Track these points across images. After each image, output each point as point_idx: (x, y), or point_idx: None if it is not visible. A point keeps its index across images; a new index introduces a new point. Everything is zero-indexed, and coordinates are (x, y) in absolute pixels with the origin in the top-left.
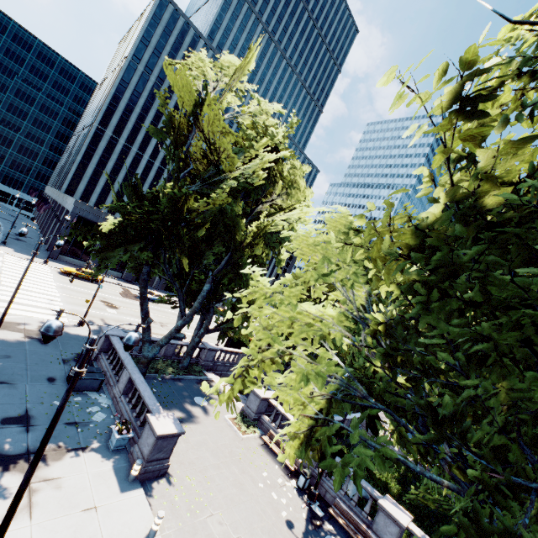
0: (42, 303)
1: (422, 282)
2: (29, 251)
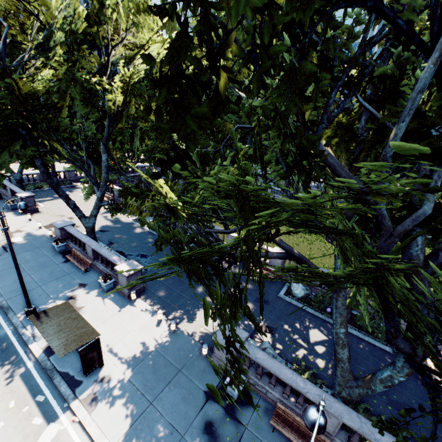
0: None
1: None
2: None
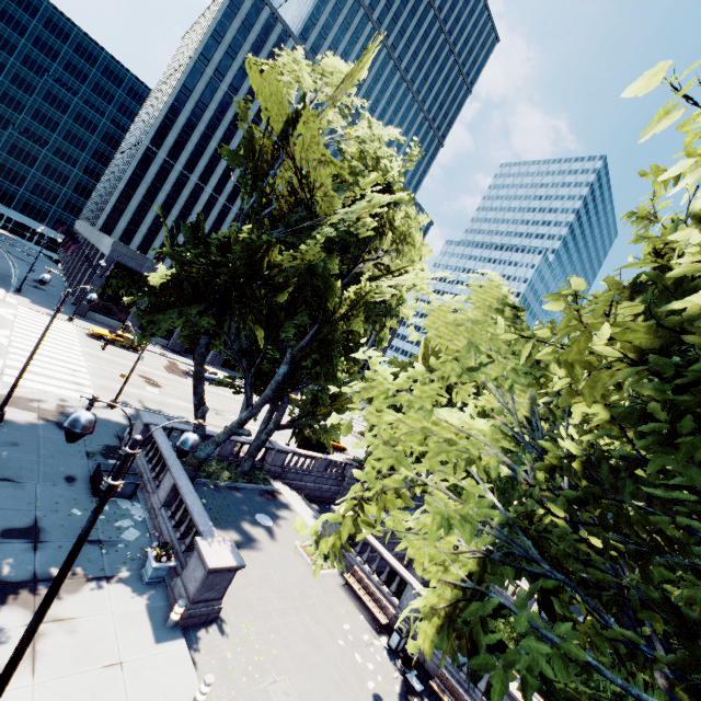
0: (63, 374)
1: (662, 406)
2: (50, 304)
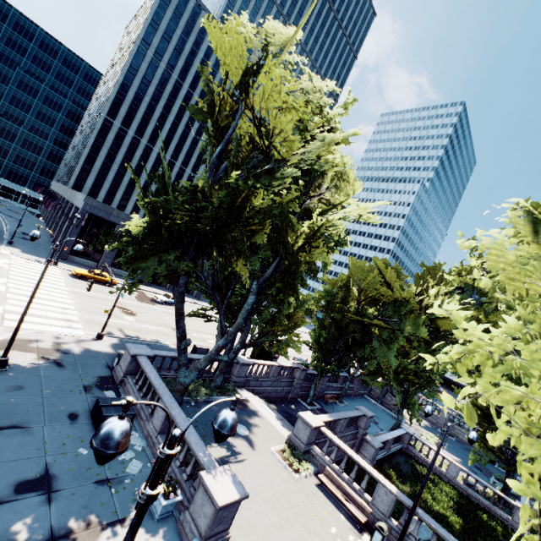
0: (55, 313)
1: None
2: (37, 252)
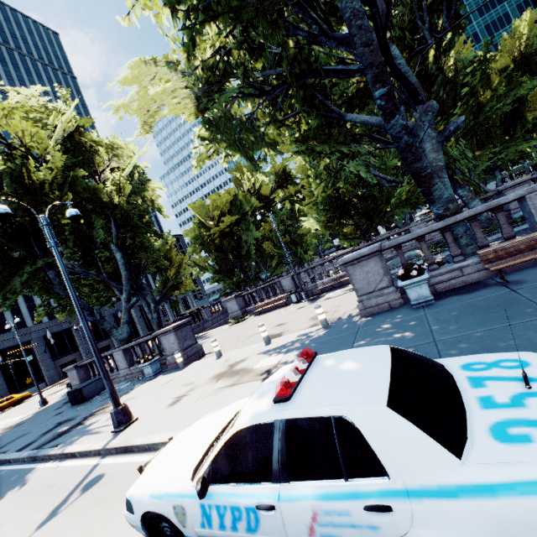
0: None
1: None
2: None
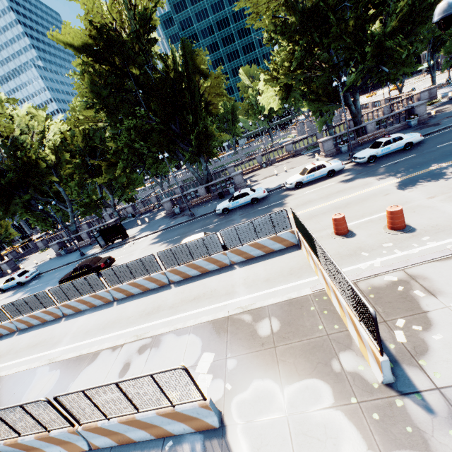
0: None
1: None
2: None
